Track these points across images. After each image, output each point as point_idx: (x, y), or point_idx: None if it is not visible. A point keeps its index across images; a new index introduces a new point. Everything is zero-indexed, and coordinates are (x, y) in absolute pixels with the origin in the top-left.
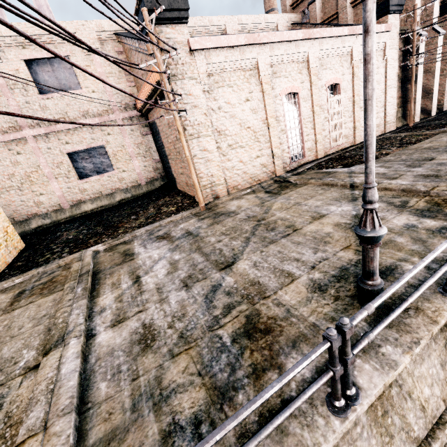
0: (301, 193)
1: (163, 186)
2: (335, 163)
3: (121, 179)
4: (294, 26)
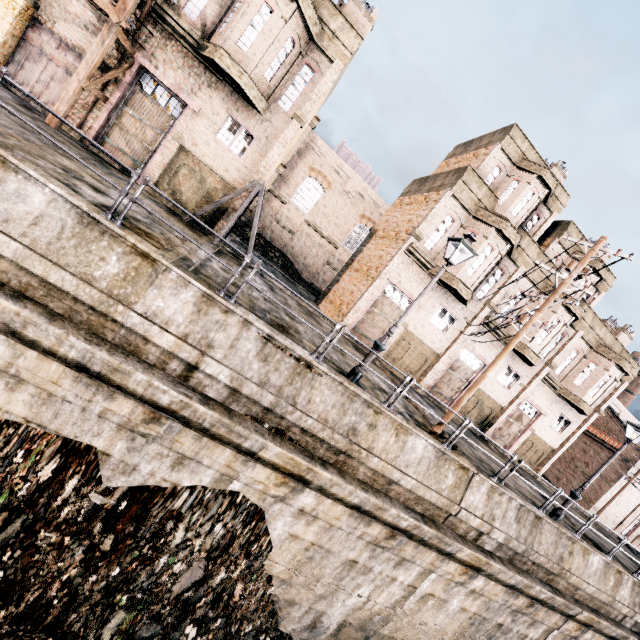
0: None
1: None
2: None
3: None
4: None
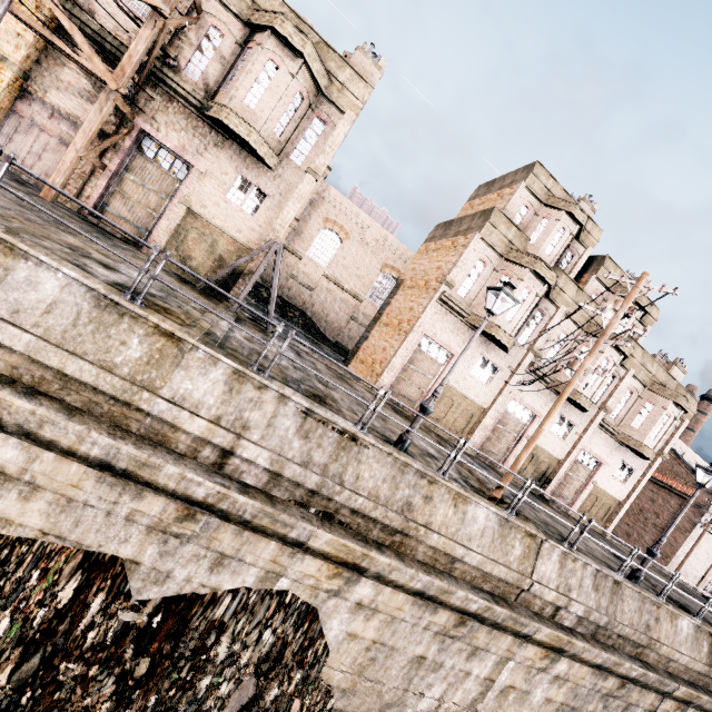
0: None
1: None
2: None
3: None
4: None
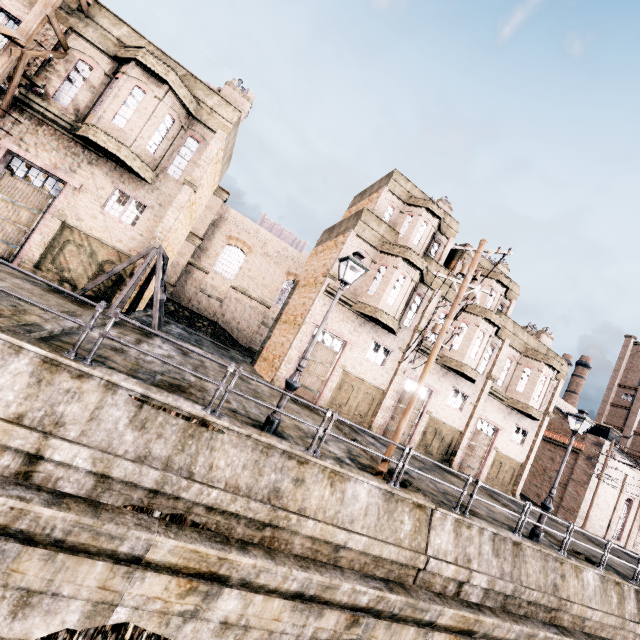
0: None
1: None
2: None
3: None
4: None
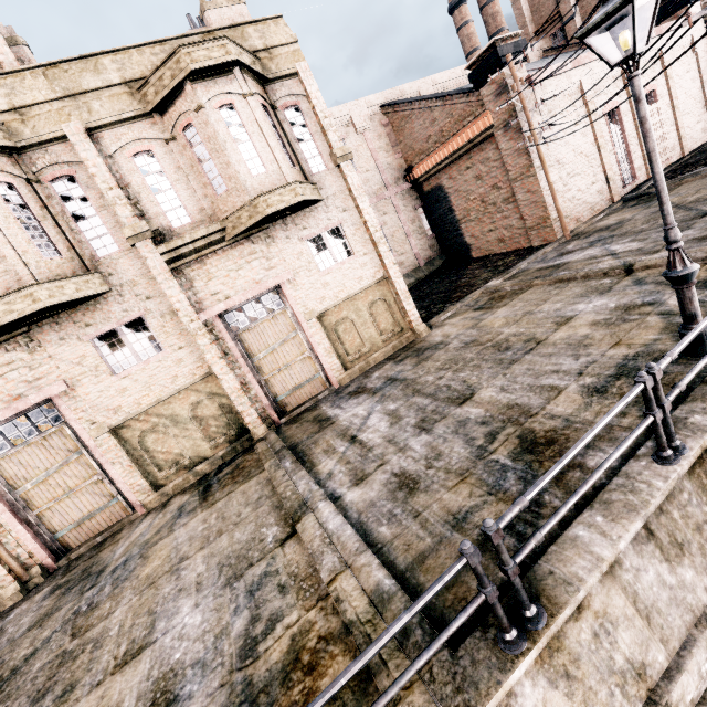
0: (687, 188)
1: (446, 264)
2: (687, 168)
3: (400, 264)
4: (546, 54)
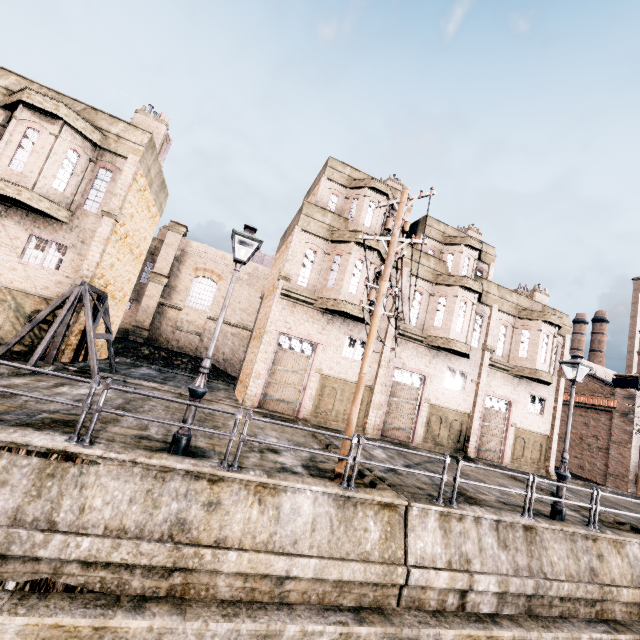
0: None
1: None
2: None
3: None
4: None
